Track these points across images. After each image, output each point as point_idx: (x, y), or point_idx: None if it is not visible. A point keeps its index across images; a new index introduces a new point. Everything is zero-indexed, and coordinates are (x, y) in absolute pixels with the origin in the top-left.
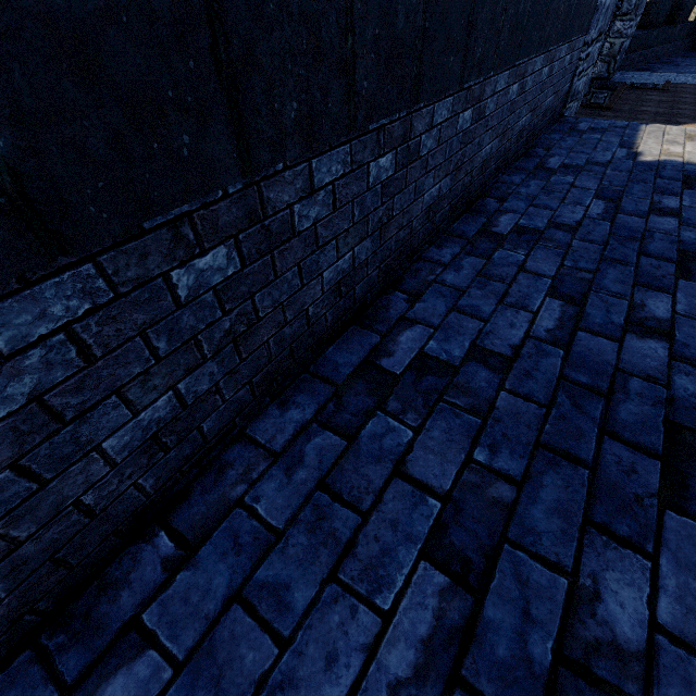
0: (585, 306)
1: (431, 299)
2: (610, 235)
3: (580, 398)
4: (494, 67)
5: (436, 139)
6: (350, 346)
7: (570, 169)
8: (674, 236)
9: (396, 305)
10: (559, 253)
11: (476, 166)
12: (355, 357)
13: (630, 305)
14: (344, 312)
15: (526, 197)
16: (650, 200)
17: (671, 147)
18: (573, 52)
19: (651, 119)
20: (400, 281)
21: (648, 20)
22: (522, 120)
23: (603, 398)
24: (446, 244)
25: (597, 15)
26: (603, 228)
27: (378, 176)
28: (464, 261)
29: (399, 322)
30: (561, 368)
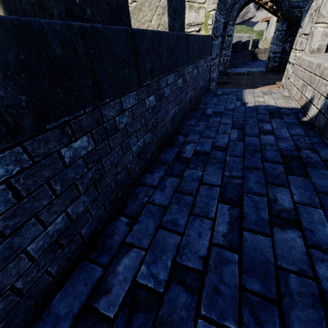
0: (243, 205)
1: (145, 219)
2: (244, 150)
3: (259, 310)
4: (163, 73)
5: (130, 116)
6: (76, 287)
7: (217, 113)
8: (276, 146)
9: (120, 229)
10: (221, 166)
11: (168, 121)
12: (77, 301)
13: (267, 199)
14: (73, 253)
15: (199, 132)
16: (258, 126)
17: (258, 98)
18: (207, 63)
19: (246, 86)
20: (126, 204)
21: (234, 50)
22: (189, 94)
23: (275, 305)
24: (156, 169)
25: (213, 48)
26: (240, 146)
27: (76, 154)
28: (167, 181)
29: (121, 246)
30: (239, 273)
